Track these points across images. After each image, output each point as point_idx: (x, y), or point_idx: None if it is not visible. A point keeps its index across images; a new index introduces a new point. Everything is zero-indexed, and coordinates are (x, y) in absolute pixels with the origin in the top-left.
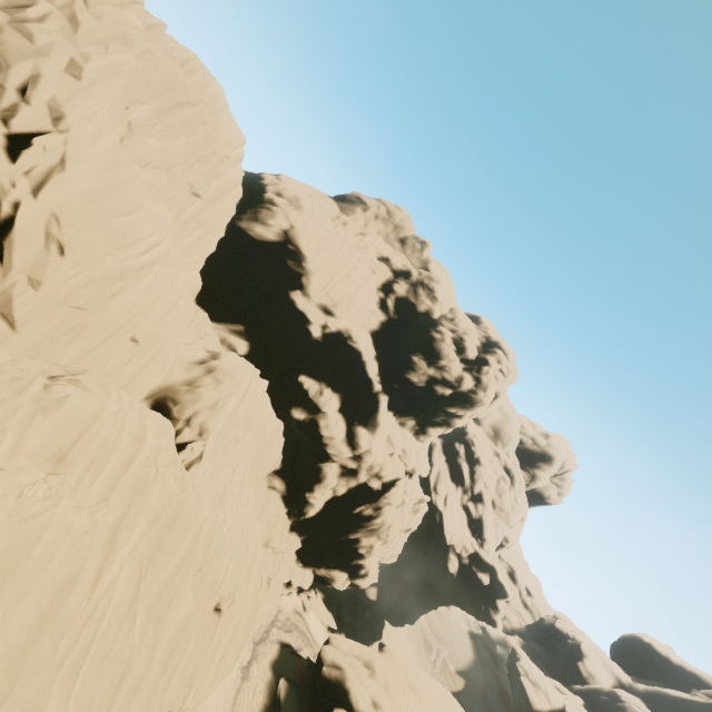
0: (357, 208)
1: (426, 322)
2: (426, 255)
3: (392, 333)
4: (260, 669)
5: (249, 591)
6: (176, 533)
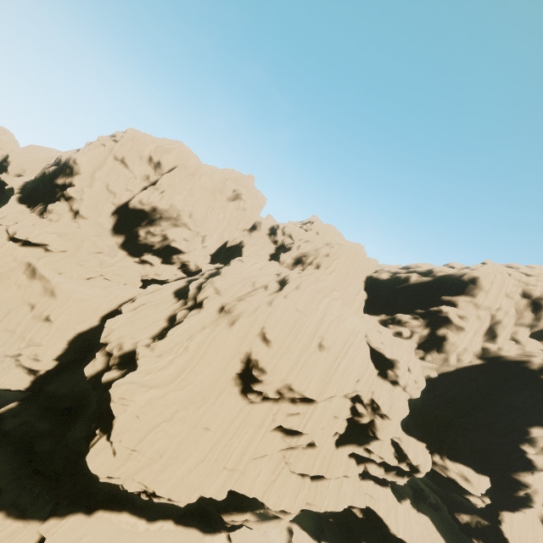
0: None
1: None
2: None
3: None
4: None
5: None
6: None
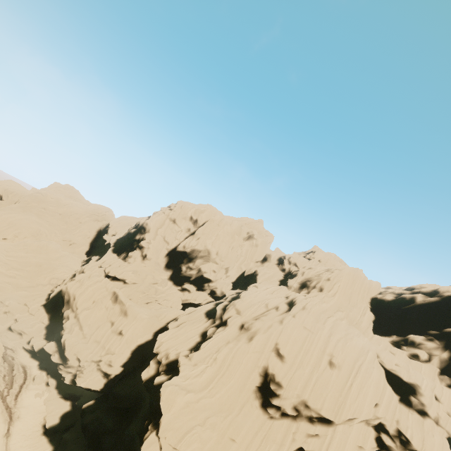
0: None
1: None
2: None
3: None
4: None
5: None
6: None
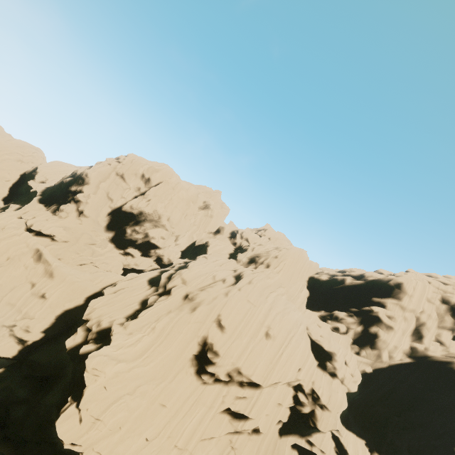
0: None
1: None
2: None
3: None
4: None
5: None
6: None
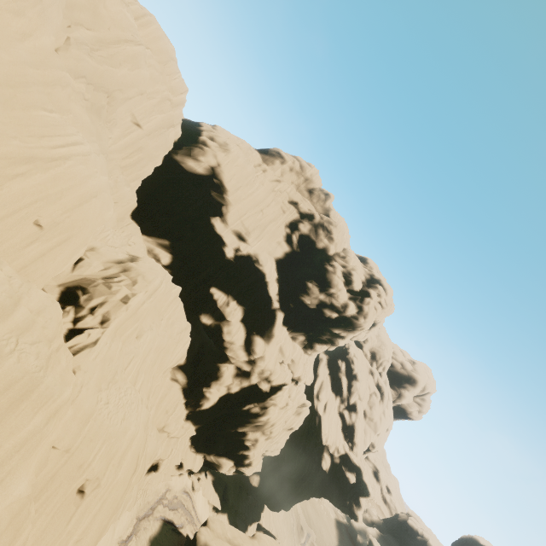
0: (276, 161)
1: (323, 257)
2: (328, 204)
3: (293, 262)
4: (139, 544)
5: (119, 475)
6: (22, 412)
